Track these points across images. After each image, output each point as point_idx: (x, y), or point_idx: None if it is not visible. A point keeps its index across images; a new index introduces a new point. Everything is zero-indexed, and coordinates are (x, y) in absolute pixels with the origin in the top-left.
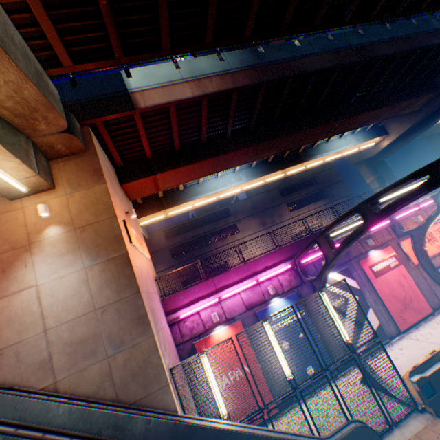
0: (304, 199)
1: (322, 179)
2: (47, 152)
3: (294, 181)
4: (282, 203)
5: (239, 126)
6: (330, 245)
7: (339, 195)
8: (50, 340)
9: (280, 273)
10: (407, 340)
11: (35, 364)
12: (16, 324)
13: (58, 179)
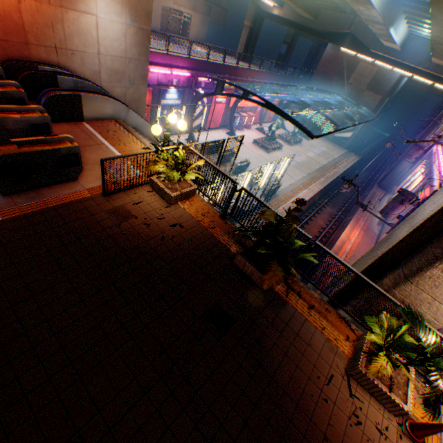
0: None
1: None
2: None
3: None
4: None
5: None
6: (222, 90)
7: (221, 4)
8: (101, 62)
9: (183, 75)
10: (206, 134)
11: (92, 71)
12: (83, 39)
13: None
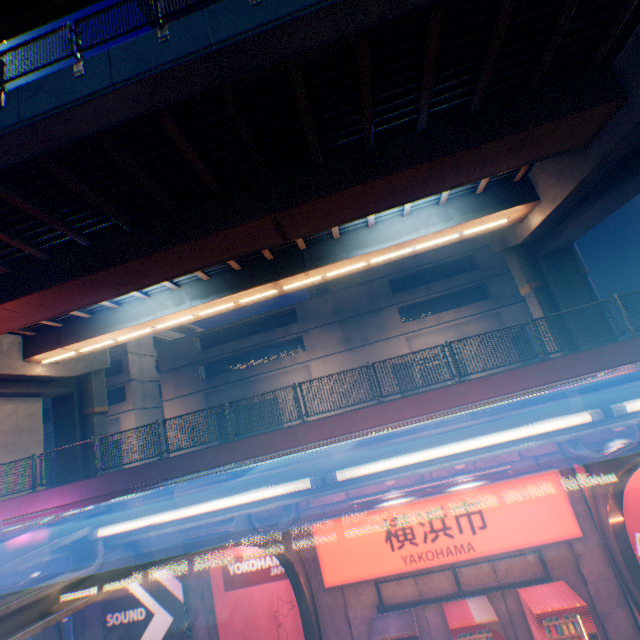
0: (440, 300)
1: (483, 262)
2: None
3: (423, 265)
4: (390, 305)
5: (60, 239)
6: None
7: (516, 296)
8: None
9: None
10: None
11: None
12: None
13: None
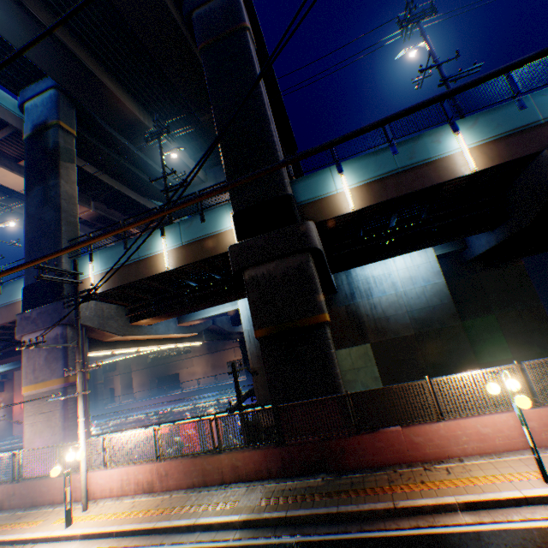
0: None
1: None
2: (4, 380)
3: None
4: None
5: None
6: None
7: None
8: None
9: None
10: None
11: None
12: None
13: (7, 387)
